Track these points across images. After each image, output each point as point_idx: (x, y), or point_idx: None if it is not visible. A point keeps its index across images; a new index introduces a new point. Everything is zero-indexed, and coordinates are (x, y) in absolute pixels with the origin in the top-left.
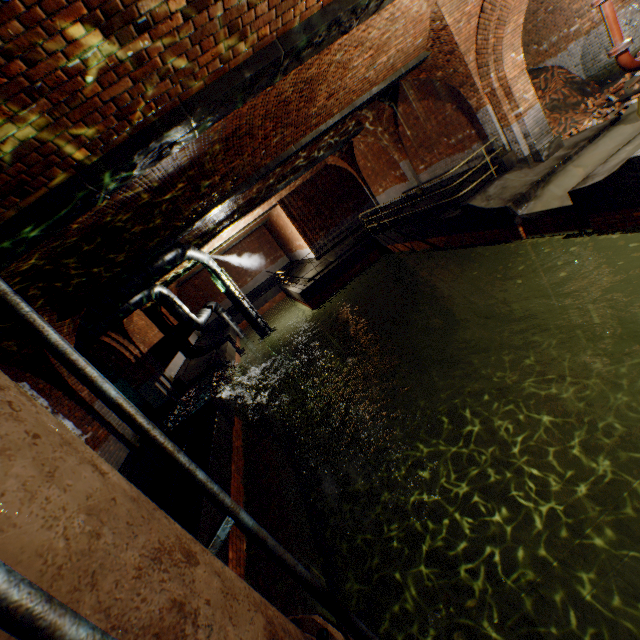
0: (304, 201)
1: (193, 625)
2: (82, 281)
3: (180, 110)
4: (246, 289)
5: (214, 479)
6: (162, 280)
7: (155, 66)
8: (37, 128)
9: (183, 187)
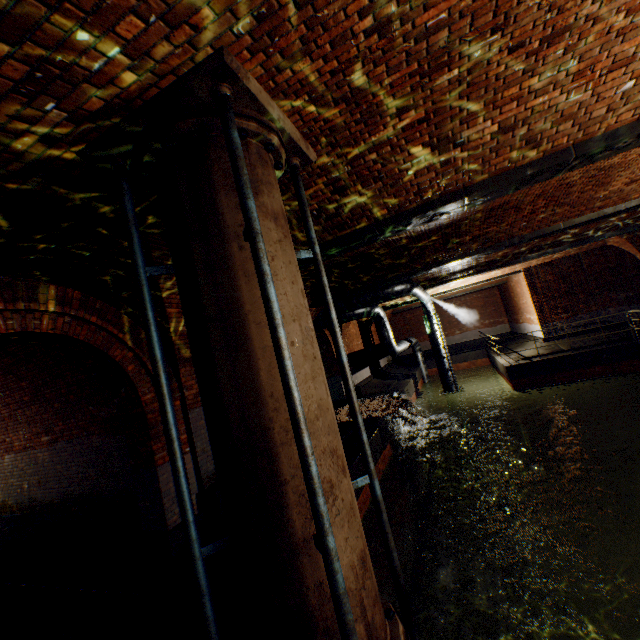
0: (555, 276)
1: (332, 500)
2: (335, 286)
3: (459, 192)
4: (450, 340)
5: (352, 476)
6: (382, 304)
7: (455, 165)
8: (368, 196)
9: (435, 239)
